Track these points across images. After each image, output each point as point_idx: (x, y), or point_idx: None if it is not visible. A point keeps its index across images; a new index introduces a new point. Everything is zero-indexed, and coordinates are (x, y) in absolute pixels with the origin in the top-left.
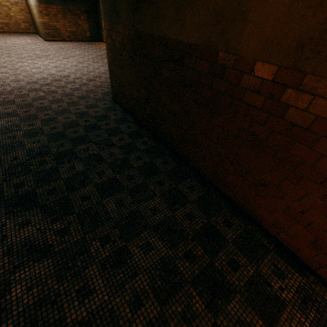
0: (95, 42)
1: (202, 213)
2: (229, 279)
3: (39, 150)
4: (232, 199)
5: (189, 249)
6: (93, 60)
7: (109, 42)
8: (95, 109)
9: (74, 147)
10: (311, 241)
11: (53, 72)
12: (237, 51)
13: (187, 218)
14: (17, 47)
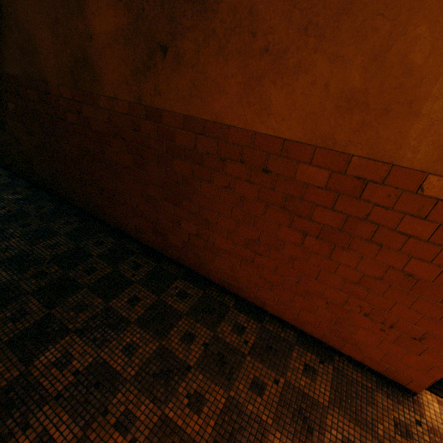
0: None
1: (71, 241)
2: (81, 281)
3: None
4: (109, 223)
5: (42, 270)
6: None
7: None
8: None
9: None
10: (153, 229)
11: None
12: (47, 79)
13: (50, 248)
14: None
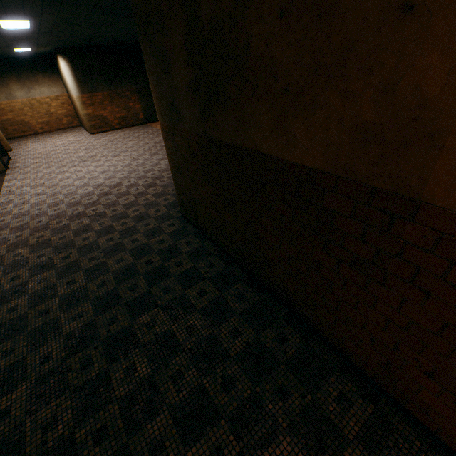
0: (151, 123)
1: None
2: None
3: (81, 336)
4: (437, 434)
5: None
6: (151, 151)
7: (170, 147)
8: (158, 237)
9: (133, 320)
10: None
11: (100, 182)
12: (421, 195)
13: None
14: (58, 151)
